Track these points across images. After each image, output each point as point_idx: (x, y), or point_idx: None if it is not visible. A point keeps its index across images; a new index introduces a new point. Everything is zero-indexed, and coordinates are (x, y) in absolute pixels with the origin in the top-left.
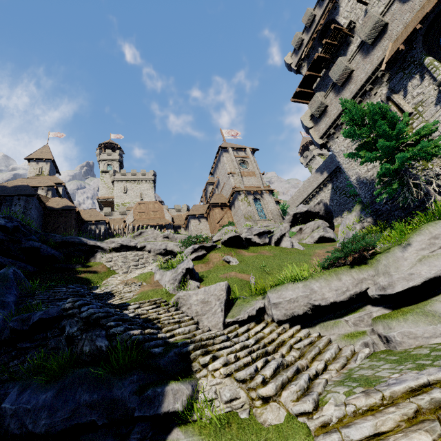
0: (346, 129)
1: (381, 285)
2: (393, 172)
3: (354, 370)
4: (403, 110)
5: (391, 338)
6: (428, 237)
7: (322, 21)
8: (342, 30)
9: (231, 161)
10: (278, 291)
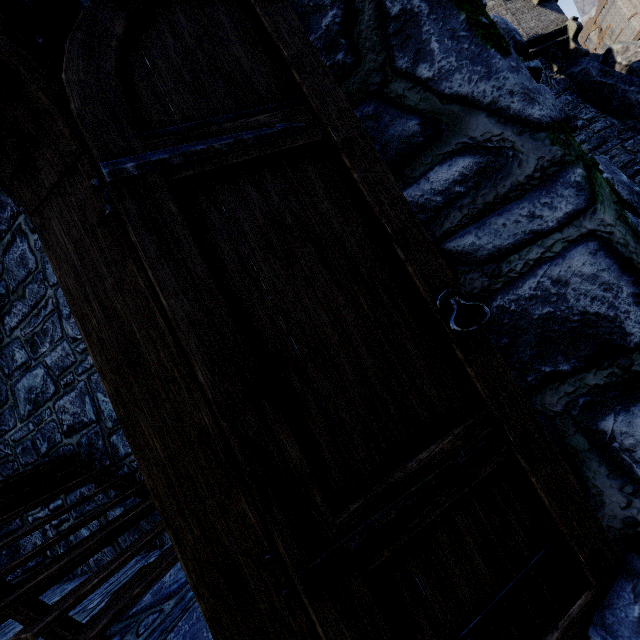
0: None
1: None
2: None
3: None
4: None
5: None
6: None
7: None
8: None
9: (628, 1)
10: None
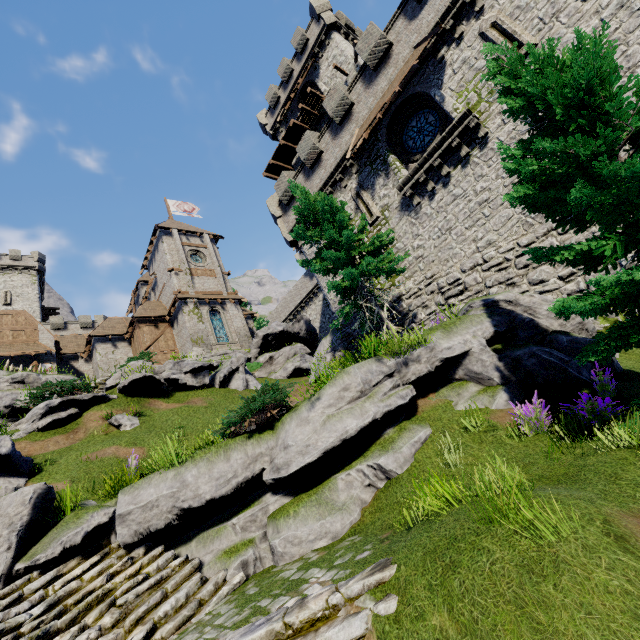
0: (298, 228)
1: (277, 464)
2: (351, 290)
3: (185, 633)
4: (371, 212)
5: (274, 549)
6: (340, 388)
7: (301, 79)
8: (321, 98)
9: (177, 251)
10: (135, 490)
